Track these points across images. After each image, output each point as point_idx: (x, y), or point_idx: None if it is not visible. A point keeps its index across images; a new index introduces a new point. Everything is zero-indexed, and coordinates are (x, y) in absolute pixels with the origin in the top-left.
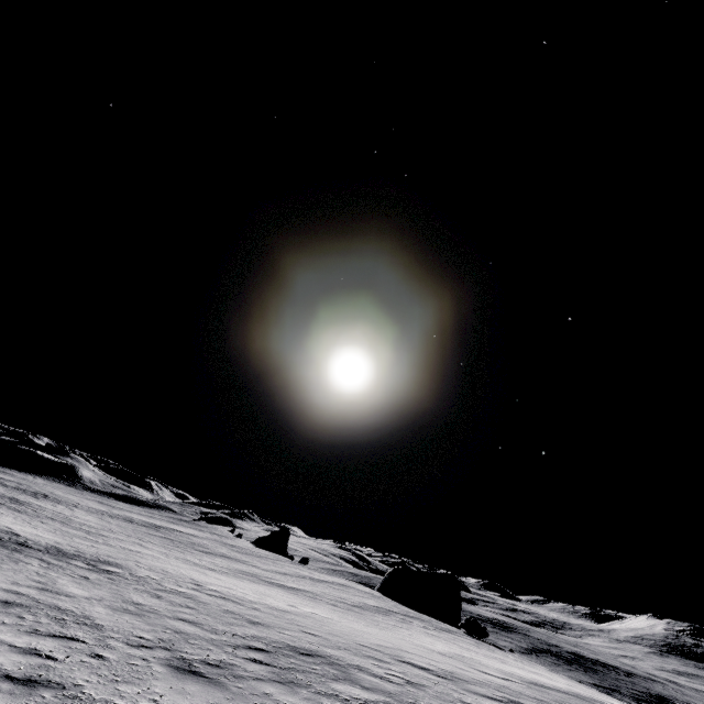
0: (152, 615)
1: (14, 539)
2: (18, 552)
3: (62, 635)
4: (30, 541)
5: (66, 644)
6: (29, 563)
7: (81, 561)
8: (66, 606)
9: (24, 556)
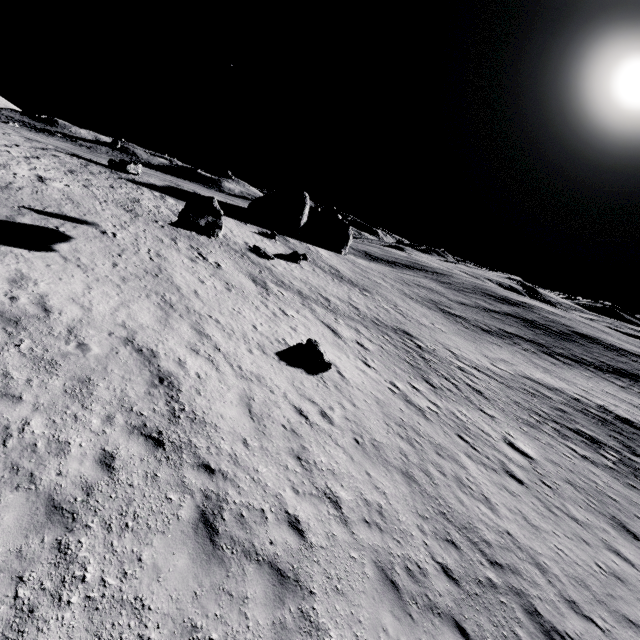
0: None
1: None
2: None
3: None
4: None
5: None
6: None
7: None
8: None
9: None
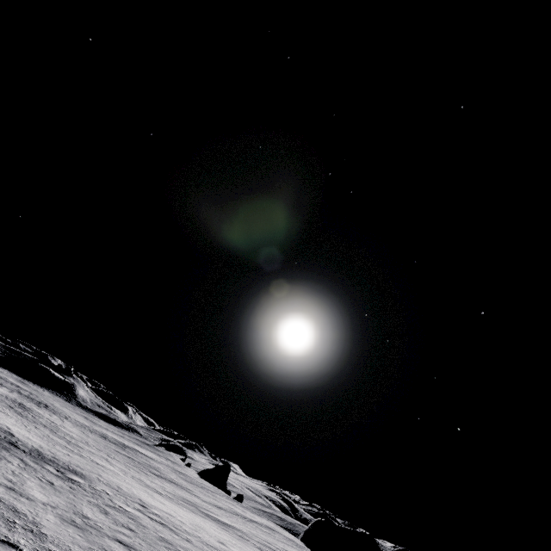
0: (94, 531)
1: (8, 438)
2: (6, 450)
3: (5, 539)
4: (20, 442)
5: (5, 550)
6: (10, 462)
7: (54, 467)
8: (22, 509)
9: (10, 454)
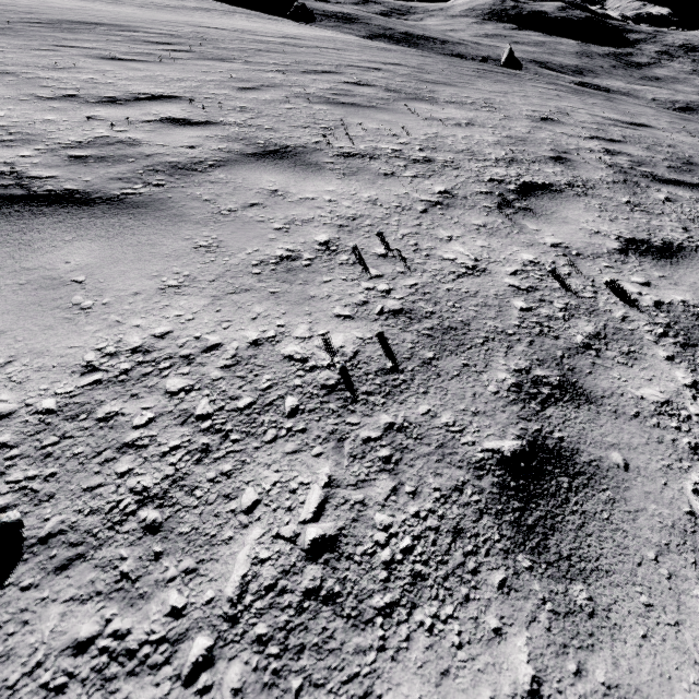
0: None
1: None
2: None
3: None
4: None
5: None
6: None
7: None
8: None
9: None
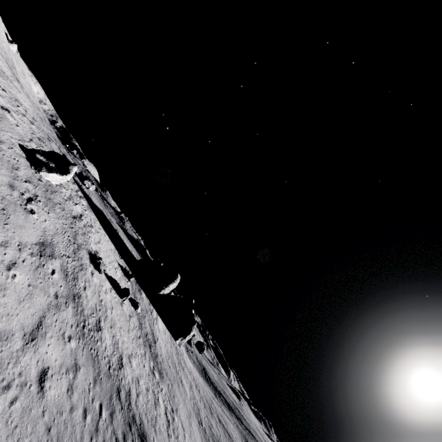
0: None
1: None
2: None
3: None
4: None
5: None
6: None
7: None
8: None
9: None
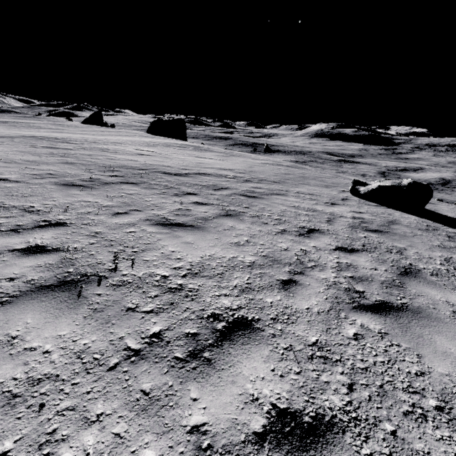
0: None
1: None
2: None
3: None
4: None
5: None
6: None
7: None
8: None
9: None
